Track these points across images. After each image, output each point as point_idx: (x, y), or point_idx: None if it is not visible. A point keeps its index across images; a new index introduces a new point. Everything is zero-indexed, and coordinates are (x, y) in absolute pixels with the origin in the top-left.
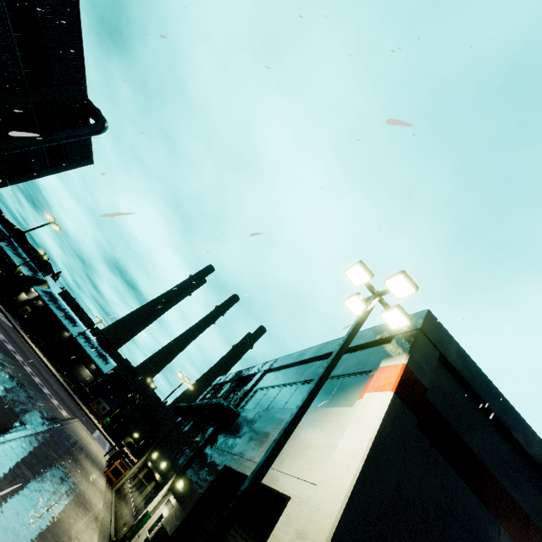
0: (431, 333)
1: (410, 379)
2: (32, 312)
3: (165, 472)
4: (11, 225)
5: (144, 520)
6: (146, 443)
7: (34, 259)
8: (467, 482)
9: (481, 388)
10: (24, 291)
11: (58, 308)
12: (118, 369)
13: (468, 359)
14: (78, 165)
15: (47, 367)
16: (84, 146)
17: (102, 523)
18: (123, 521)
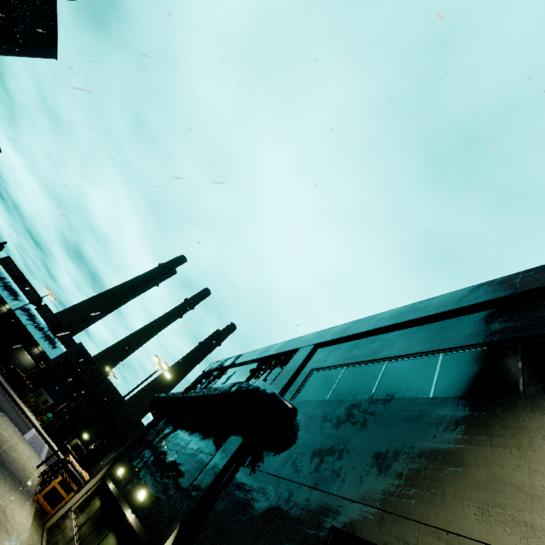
0: None
1: None
2: None
3: (147, 512)
4: None
5: None
6: (99, 446)
7: None
8: None
9: None
10: None
11: None
12: (68, 355)
13: None
14: (33, 53)
15: None
16: (44, 22)
17: None
18: None
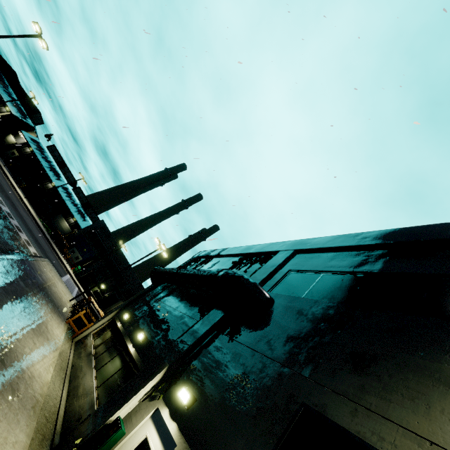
0: None
1: None
2: (19, 156)
3: (144, 349)
4: (3, 61)
5: (112, 439)
6: (112, 295)
7: (22, 99)
8: None
9: None
10: (13, 134)
11: (44, 159)
12: (93, 227)
13: None
14: None
15: (26, 207)
16: None
17: (46, 406)
18: (77, 404)
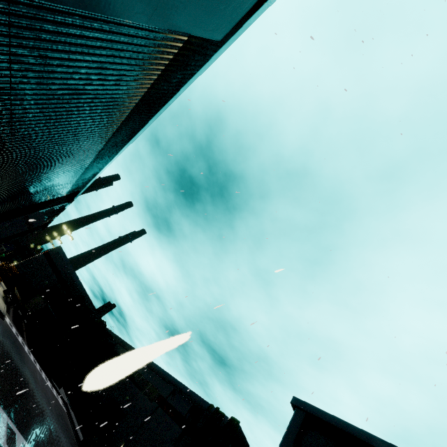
0: (58, 248)
1: (47, 253)
2: None
3: None
4: None
5: None
6: None
7: None
8: (50, 266)
9: (64, 258)
10: None
11: None
12: None
13: (64, 254)
14: None
15: None
16: None
17: None
18: None
